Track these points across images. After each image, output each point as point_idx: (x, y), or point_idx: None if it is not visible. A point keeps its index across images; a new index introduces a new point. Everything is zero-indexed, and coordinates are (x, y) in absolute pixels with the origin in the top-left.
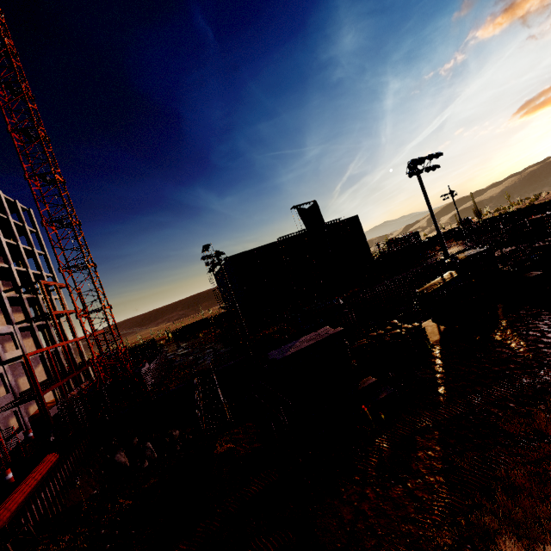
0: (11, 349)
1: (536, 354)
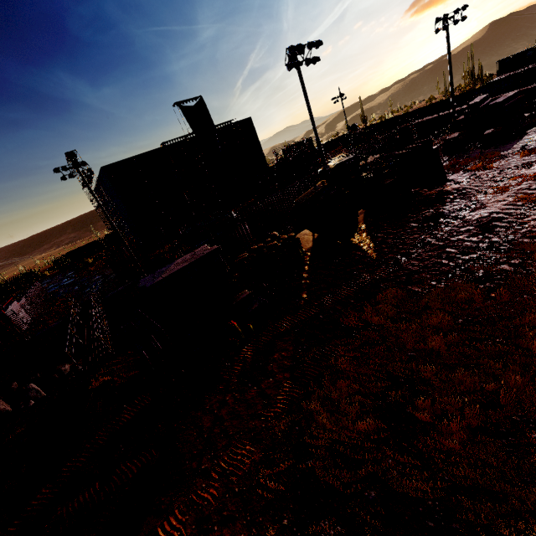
0: None
1: (379, 254)
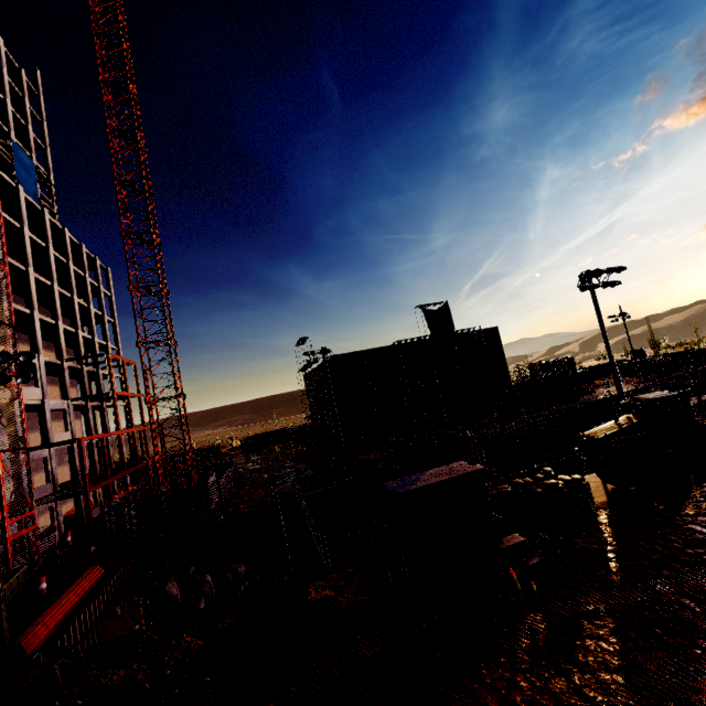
0: (56, 430)
1: None
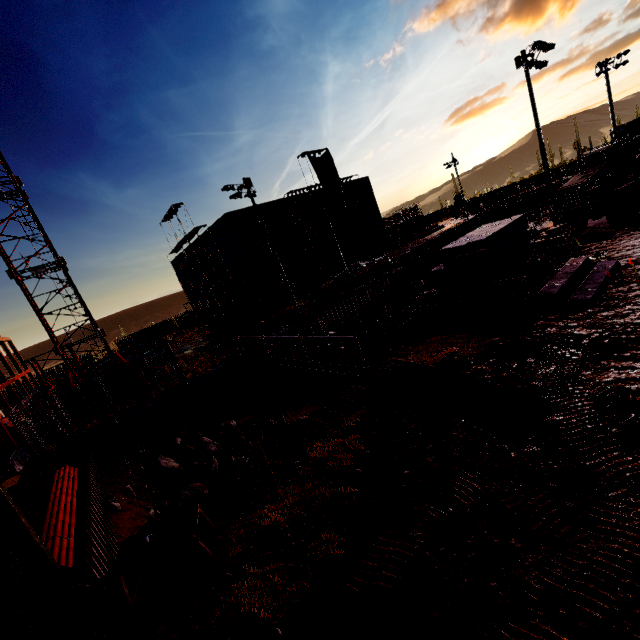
0: None
1: None
